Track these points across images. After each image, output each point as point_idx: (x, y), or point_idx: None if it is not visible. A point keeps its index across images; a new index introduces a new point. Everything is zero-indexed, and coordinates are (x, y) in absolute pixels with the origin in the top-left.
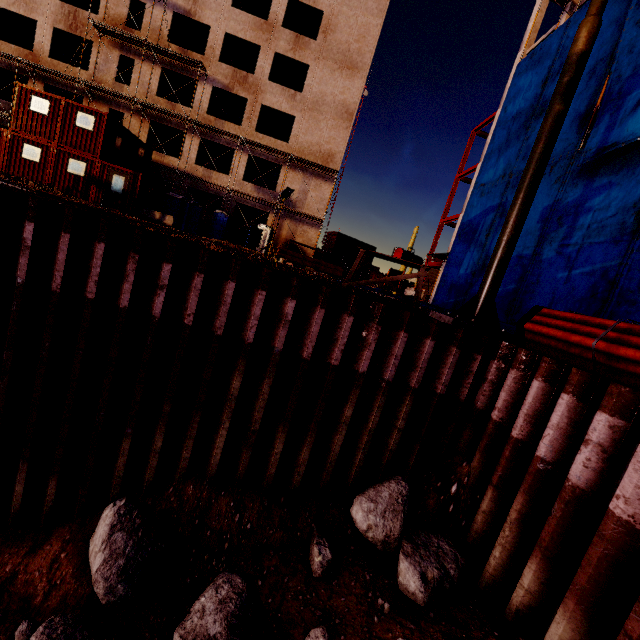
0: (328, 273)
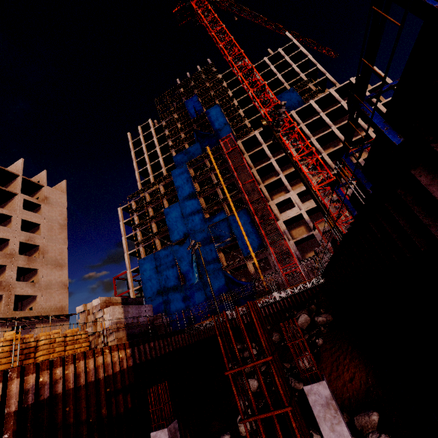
0: None
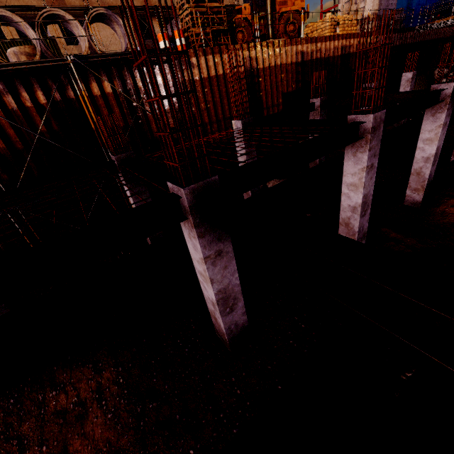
0: None
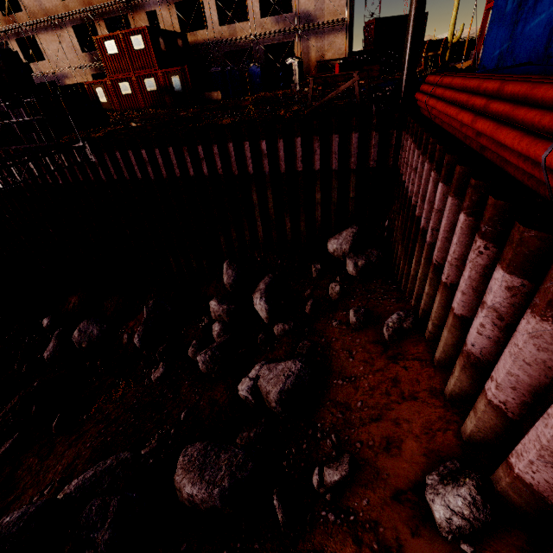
0: (363, 79)
